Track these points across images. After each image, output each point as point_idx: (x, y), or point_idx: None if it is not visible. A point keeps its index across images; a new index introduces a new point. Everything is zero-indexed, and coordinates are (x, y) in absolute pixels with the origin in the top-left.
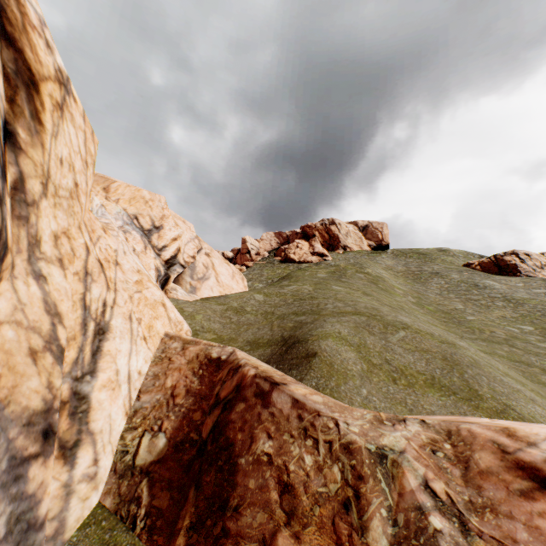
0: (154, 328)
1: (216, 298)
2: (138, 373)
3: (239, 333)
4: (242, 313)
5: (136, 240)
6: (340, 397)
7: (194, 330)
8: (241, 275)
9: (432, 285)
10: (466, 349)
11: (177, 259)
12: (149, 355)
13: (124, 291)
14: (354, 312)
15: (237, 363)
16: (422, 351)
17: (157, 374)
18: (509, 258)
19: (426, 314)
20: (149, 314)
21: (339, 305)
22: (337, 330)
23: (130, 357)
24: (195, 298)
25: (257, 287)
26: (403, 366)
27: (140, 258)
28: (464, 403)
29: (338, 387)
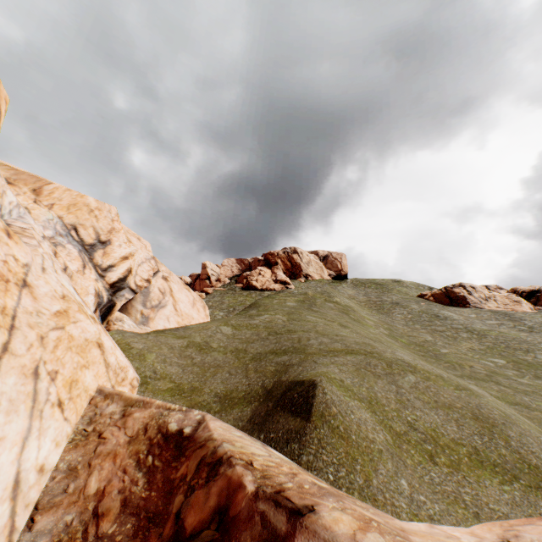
0: (80, 384)
1: (173, 330)
2: (38, 470)
3: (204, 379)
4: (207, 351)
5: (72, 255)
6: (379, 502)
7: (142, 377)
8: (203, 302)
9: (397, 315)
10: (484, 397)
11: (126, 282)
12: (65, 430)
13: (29, 328)
14: (346, 350)
15: (214, 451)
16: (445, 405)
17: (74, 466)
18: (458, 290)
19: (403, 347)
20: (74, 361)
21: (325, 341)
22: (338, 378)
23: (25, 445)
24: (147, 330)
25: (217, 315)
26: (432, 429)
27: (74, 278)
28: (536, 492)
29: (369, 481)
